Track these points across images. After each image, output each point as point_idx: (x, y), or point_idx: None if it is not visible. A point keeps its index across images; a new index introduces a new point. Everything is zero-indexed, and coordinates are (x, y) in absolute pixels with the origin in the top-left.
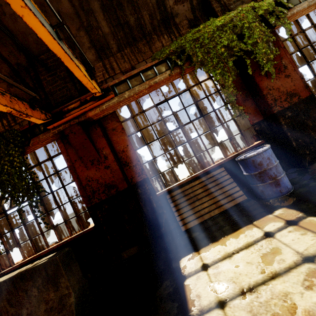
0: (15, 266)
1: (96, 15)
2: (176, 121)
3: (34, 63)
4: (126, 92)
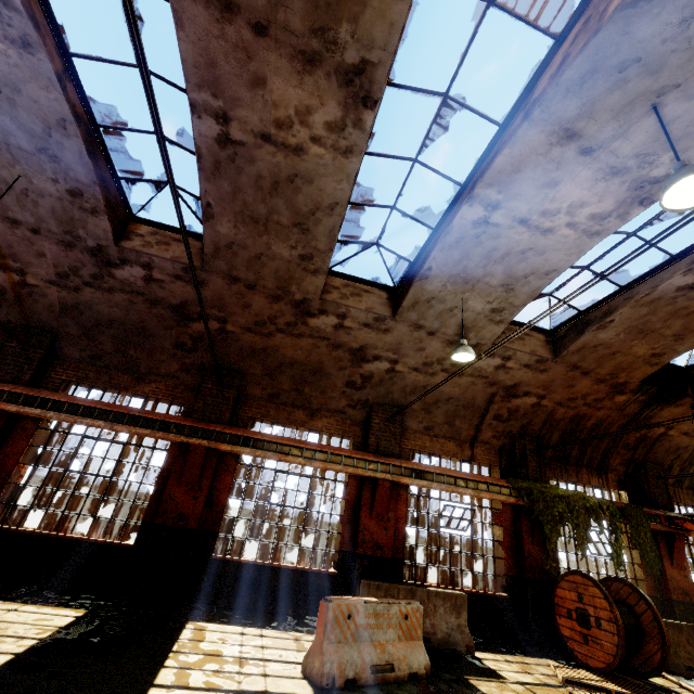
0: None
1: (692, 466)
2: None
3: (645, 465)
4: None
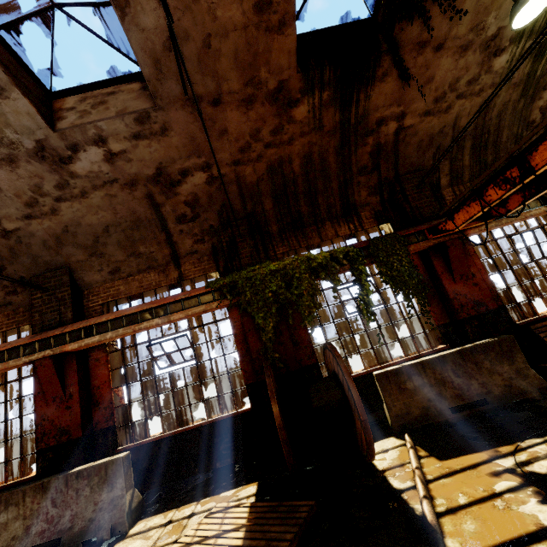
0: (361, 373)
1: (464, 151)
2: (529, 254)
3: (400, 180)
4: (503, 218)
